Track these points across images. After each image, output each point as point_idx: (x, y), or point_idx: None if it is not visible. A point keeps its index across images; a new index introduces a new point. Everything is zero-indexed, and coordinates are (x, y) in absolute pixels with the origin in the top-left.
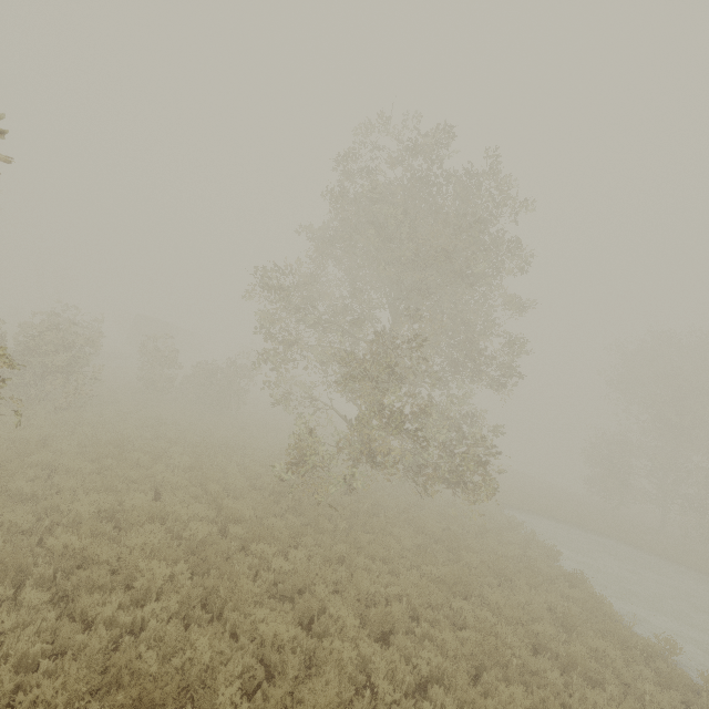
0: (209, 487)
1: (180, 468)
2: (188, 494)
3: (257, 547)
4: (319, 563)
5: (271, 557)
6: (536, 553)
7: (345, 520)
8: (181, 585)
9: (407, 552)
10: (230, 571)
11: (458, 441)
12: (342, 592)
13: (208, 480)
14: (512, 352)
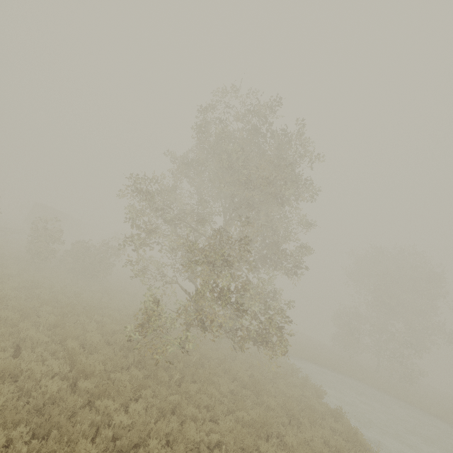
0: (68, 344)
1: (45, 325)
2: (47, 350)
3: (101, 404)
4: (155, 416)
5: (113, 412)
6: (310, 393)
7: (178, 370)
8: (15, 452)
9: (224, 398)
10: (71, 432)
11: (264, 311)
12: (172, 442)
13: (68, 337)
14: (301, 252)
